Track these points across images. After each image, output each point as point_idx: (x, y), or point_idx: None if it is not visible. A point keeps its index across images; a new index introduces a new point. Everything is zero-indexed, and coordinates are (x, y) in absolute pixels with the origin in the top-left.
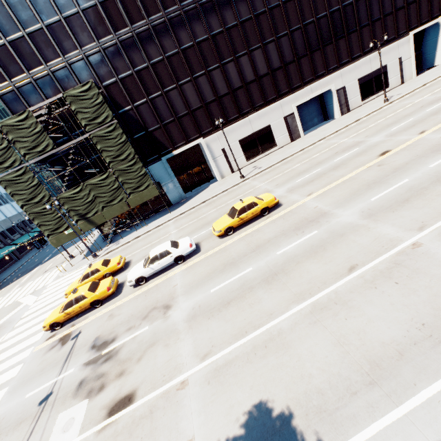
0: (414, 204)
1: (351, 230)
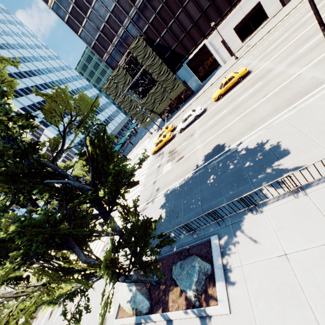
0: (318, 48)
1: (276, 76)
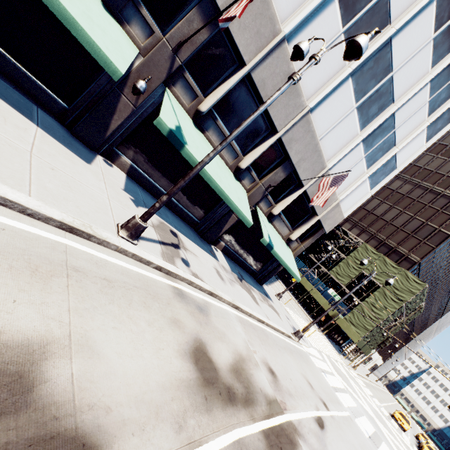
0: None
1: None
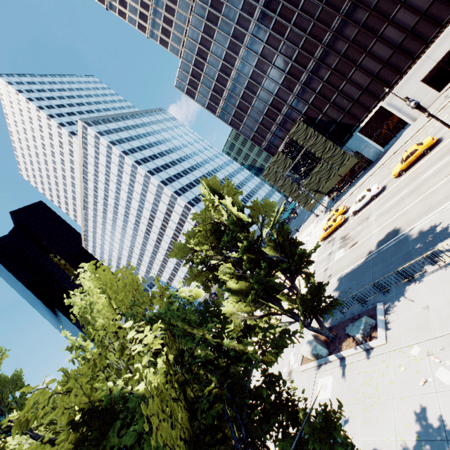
0: None
1: None
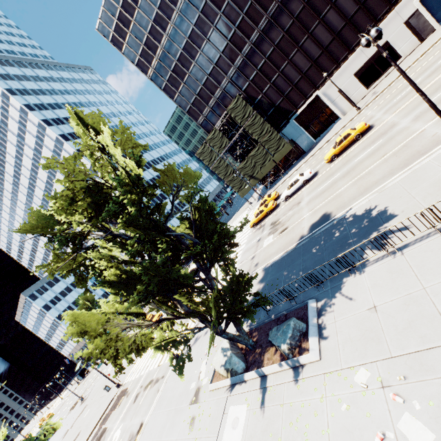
0: None
1: (398, 133)
